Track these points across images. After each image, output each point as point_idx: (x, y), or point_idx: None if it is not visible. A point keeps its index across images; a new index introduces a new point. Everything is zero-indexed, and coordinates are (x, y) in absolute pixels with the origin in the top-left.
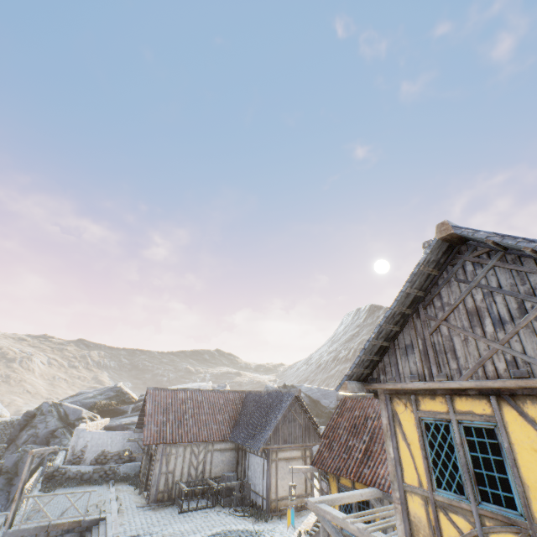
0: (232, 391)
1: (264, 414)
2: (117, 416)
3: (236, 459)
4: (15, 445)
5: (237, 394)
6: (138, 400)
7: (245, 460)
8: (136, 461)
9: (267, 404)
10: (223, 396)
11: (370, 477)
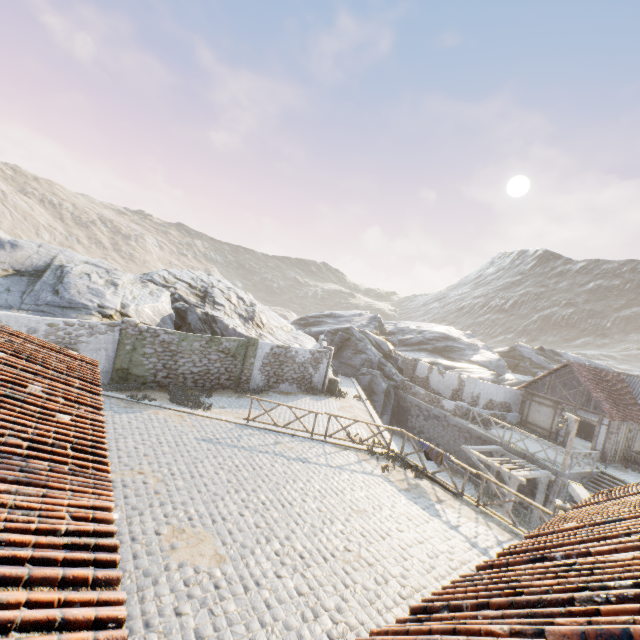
0: (613, 371)
1: None
2: None
3: None
4: (344, 364)
5: (618, 376)
6: (389, 332)
7: None
8: (511, 411)
9: None
10: (612, 376)
11: None
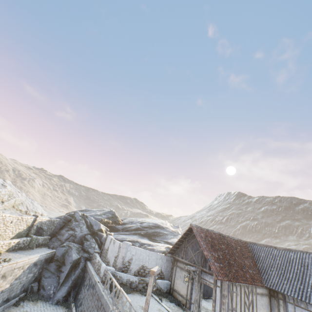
0: (239, 239)
1: (311, 273)
2: (113, 232)
3: (269, 304)
4: (58, 239)
5: (243, 243)
6: (122, 223)
7: (287, 310)
8: (164, 279)
9: (304, 264)
10: (236, 242)
11: None
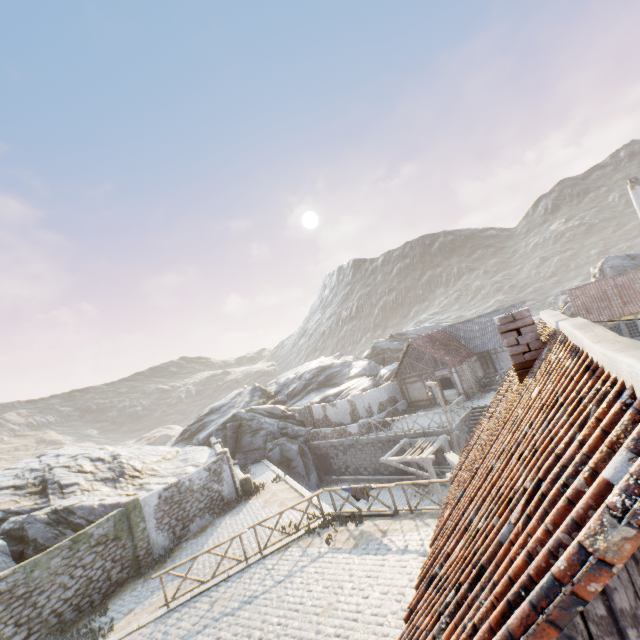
0: (438, 330)
1: None
2: None
3: (480, 364)
4: (249, 452)
5: (442, 331)
6: (275, 393)
7: (492, 360)
8: (398, 401)
9: (493, 322)
10: (439, 334)
11: (638, 309)
